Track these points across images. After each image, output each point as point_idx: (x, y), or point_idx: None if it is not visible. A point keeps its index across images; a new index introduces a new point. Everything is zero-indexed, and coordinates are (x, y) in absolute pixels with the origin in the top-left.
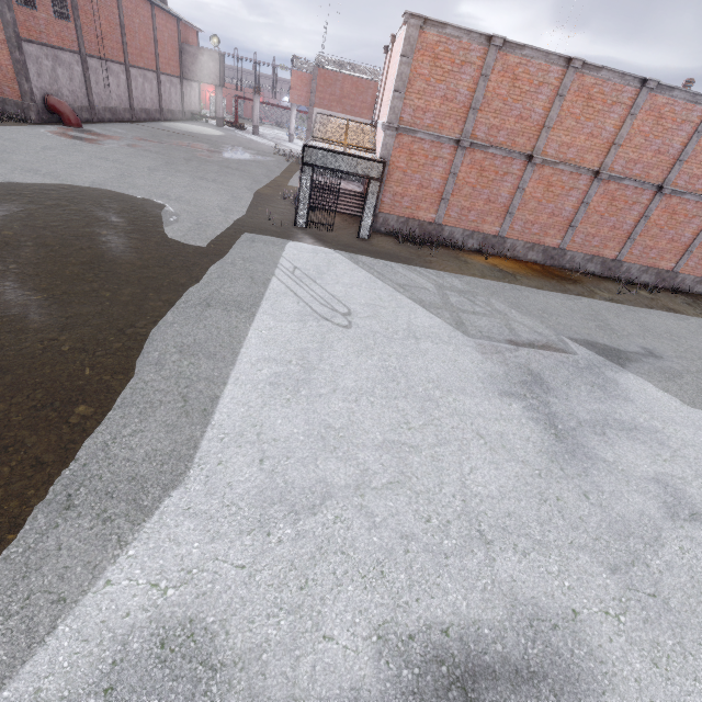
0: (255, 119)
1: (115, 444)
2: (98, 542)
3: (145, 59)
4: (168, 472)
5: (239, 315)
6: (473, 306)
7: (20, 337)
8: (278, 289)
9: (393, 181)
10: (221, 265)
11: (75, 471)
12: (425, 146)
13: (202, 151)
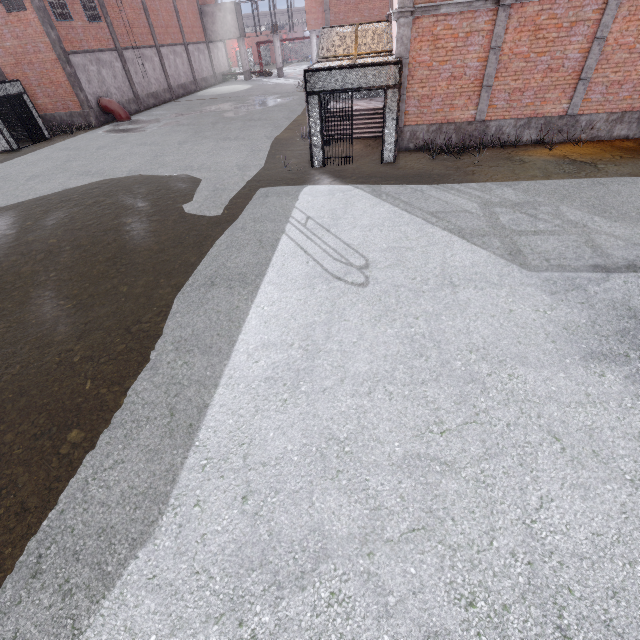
0: (277, 60)
1: (95, 482)
2: (52, 629)
3: (171, 35)
4: (139, 520)
5: (242, 291)
6: (534, 223)
7: (44, 351)
8: (286, 249)
9: (416, 83)
10: (231, 233)
11: (51, 520)
12: (452, 23)
13: (228, 111)
